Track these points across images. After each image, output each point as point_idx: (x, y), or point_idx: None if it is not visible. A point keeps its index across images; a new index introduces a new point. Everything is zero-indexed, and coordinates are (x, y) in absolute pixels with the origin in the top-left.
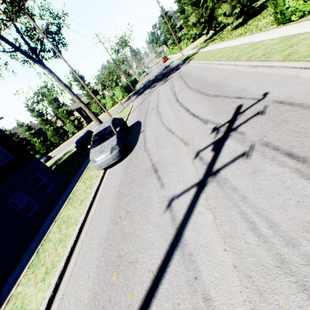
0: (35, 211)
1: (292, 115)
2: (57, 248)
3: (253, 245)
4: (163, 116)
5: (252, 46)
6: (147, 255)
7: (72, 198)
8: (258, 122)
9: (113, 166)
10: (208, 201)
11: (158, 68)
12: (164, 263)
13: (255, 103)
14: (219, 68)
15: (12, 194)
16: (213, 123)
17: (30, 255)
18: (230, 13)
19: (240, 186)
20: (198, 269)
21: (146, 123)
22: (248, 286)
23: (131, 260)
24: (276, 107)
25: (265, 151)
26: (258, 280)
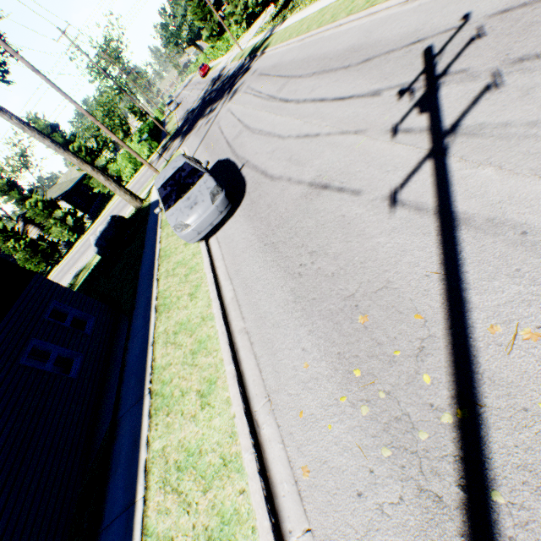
0: (80, 368)
1: (537, 14)
2: (196, 363)
3: None
4: (274, 129)
5: None
6: (405, 265)
7: (164, 303)
8: (481, 47)
9: (218, 230)
10: (469, 160)
11: (197, 88)
12: (448, 254)
13: (456, 34)
14: (339, 31)
15: (23, 346)
16: (392, 88)
17: (136, 406)
18: None
19: (515, 117)
20: (519, 224)
21: (241, 155)
22: None
23: (378, 287)
24: (500, 19)
25: (524, 67)
26: None
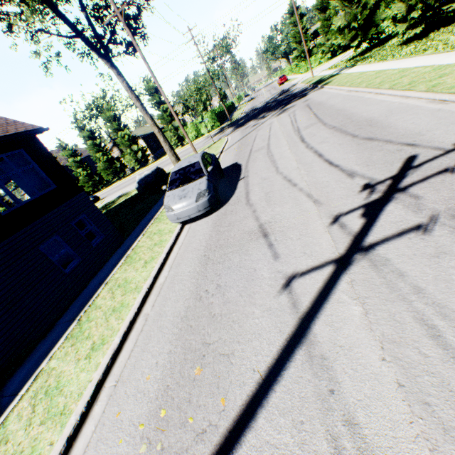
0: (74, 267)
1: None
2: (109, 319)
3: (433, 359)
4: (279, 160)
5: (437, 70)
6: (251, 348)
7: (132, 257)
8: (445, 183)
9: (195, 221)
10: (354, 287)
11: (270, 91)
12: (278, 363)
13: (440, 156)
14: (375, 99)
15: (48, 238)
16: (364, 178)
17: (68, 323)
18: (404, 18)
19: (412, 272)
20: (336, 380)
21: (249, 167)
22: (424, 416)
23: (225, 352)
24: None
25: None
26: (442, 411)
